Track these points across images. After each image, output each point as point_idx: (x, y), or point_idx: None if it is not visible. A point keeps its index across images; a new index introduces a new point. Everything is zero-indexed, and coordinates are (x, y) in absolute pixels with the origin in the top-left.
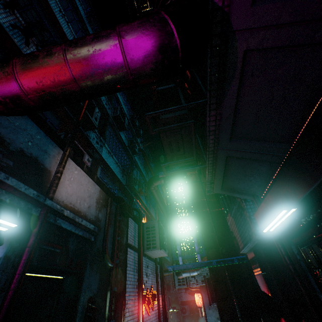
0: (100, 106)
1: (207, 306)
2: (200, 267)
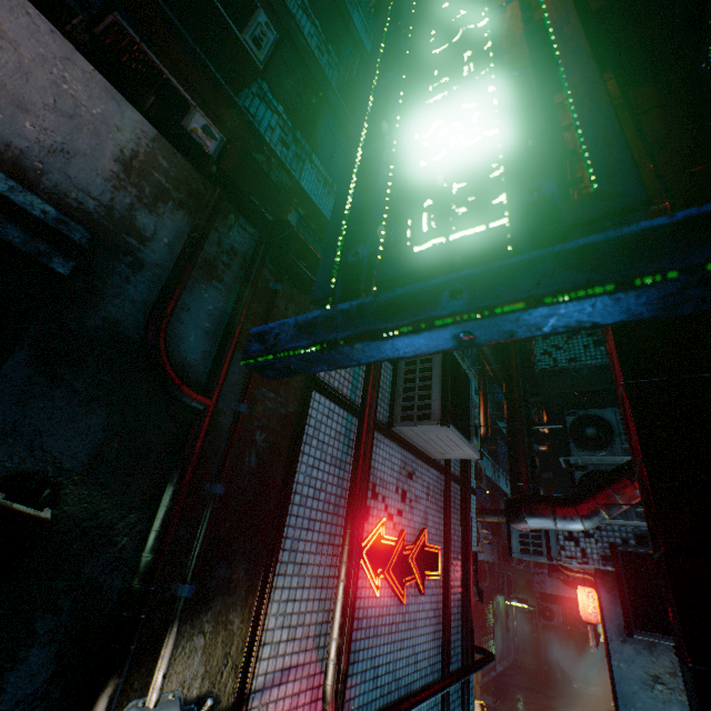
0: (298, 48)
1: (616, 631)
2: (549, 303)
